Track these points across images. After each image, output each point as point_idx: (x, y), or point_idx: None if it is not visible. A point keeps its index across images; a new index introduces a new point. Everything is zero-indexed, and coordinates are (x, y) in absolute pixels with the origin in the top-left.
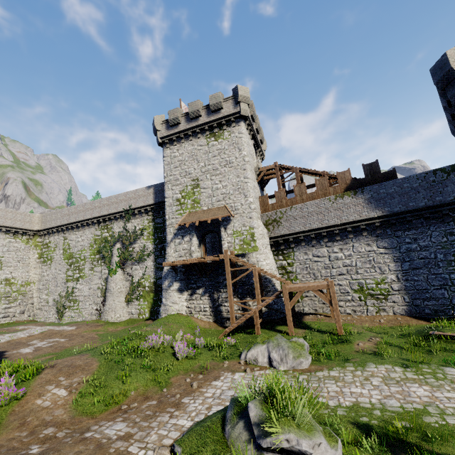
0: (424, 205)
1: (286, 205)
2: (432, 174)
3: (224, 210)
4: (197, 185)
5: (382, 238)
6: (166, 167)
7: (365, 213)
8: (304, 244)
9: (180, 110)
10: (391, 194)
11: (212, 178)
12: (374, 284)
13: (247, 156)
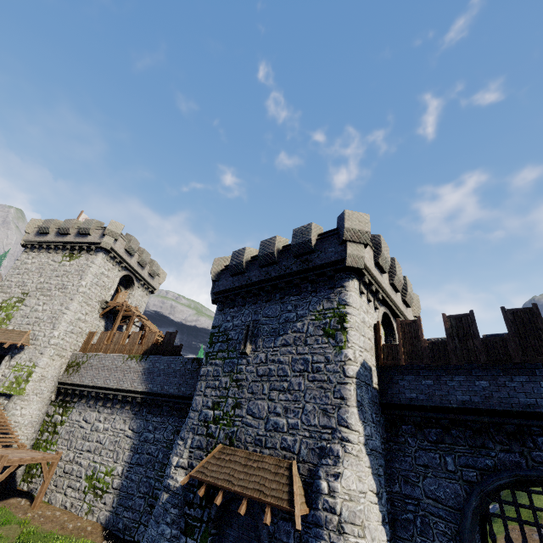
0: (173, 392)
1: (100, 350)
2: (191, 362)
3: (21, 336)
4: (22, 300)
5: (137, 417)
6: (11, 270)
7: (135, 384)
8: (84, 401)
9: (60, 222)
10: (160, 370)
11: (41, 297)
12: (104, 473)
13: (83, 287)
